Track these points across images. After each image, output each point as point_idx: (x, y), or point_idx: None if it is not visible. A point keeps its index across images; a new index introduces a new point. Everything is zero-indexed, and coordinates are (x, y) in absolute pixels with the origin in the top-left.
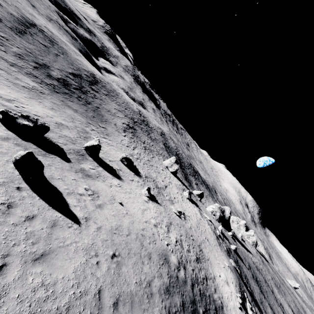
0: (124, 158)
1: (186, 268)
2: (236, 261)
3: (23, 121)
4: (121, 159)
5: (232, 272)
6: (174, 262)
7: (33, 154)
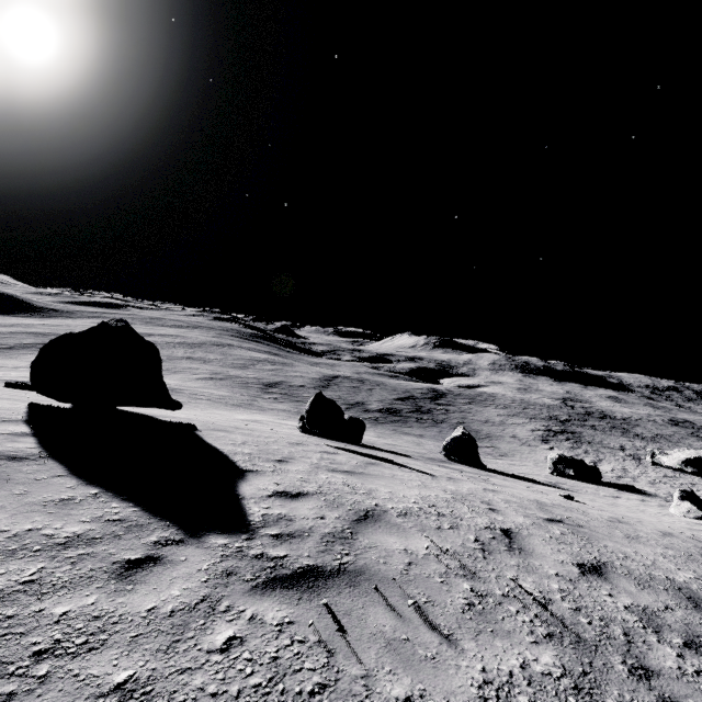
0: (559, 462)
1: None
2: None
3: None
4: (553, 469)
5: None
6: None
7: (323, 394)
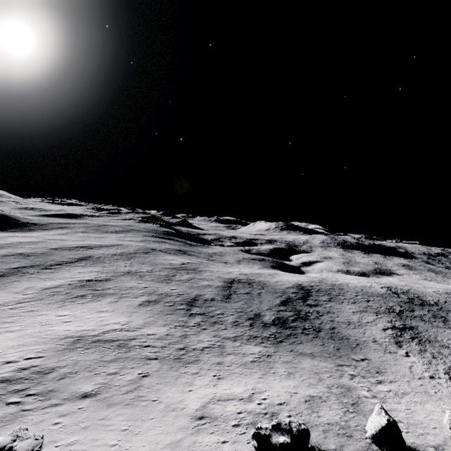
0: None
1: None
2: None
3: (277, 437)
4: None
5: None
6: None
7: None
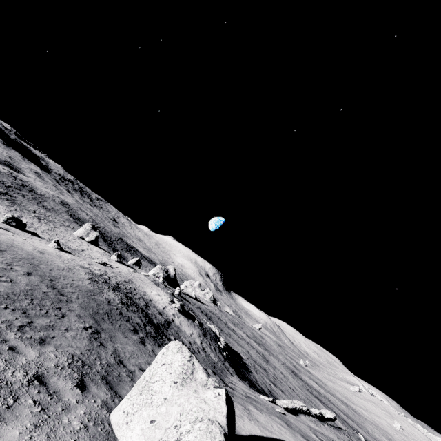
0: (11, 219)
1: (111, 278)
2: (180, 299)
3: None
4: (5, 221)
5: (166, 293)
6: (98, 273)
7: None
